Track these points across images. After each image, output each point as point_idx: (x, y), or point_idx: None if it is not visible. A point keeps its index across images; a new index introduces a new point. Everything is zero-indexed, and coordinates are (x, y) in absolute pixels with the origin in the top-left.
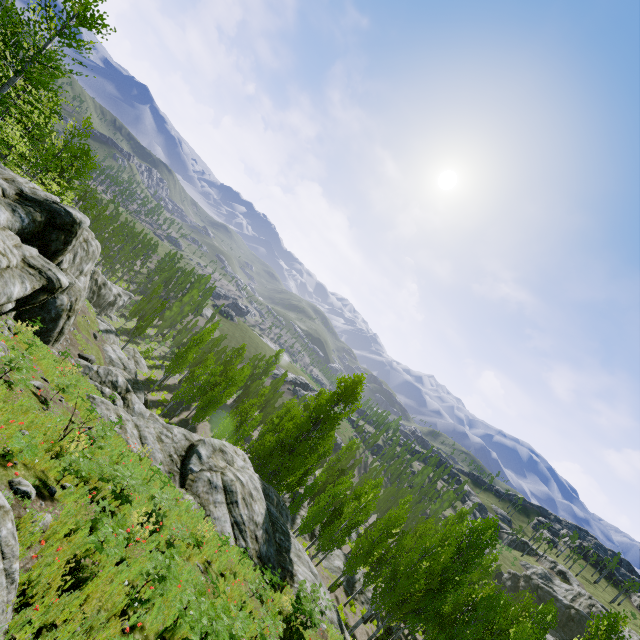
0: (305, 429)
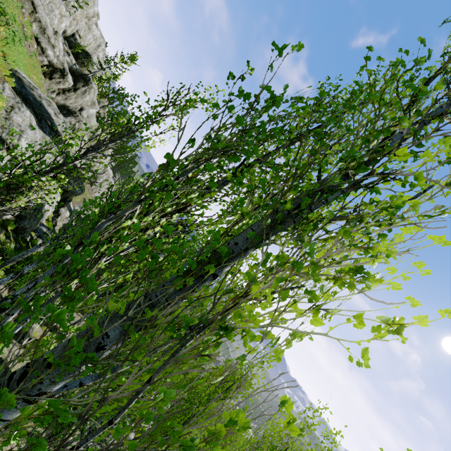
0: None
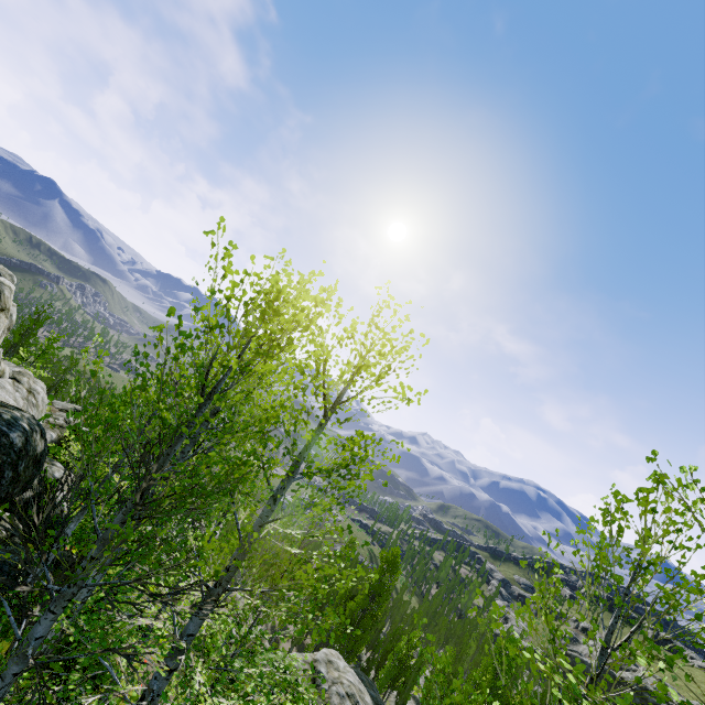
0: (366, 606)
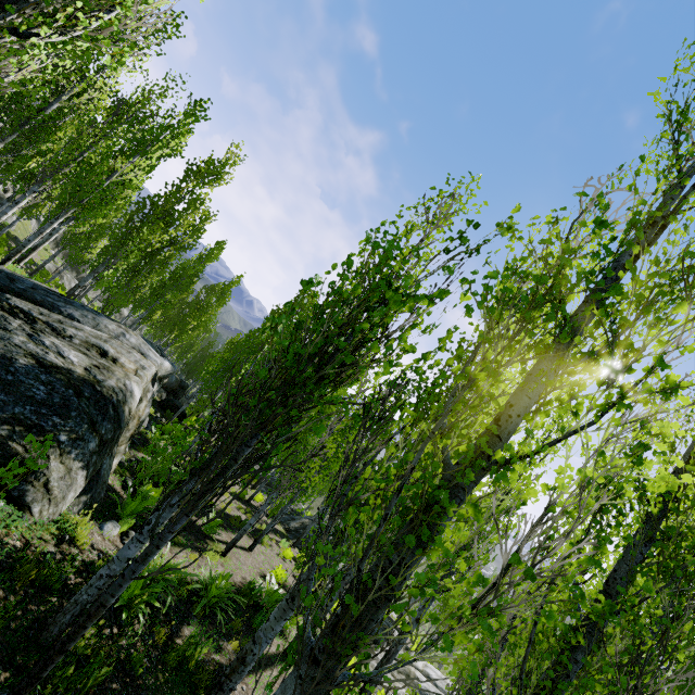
0: None
